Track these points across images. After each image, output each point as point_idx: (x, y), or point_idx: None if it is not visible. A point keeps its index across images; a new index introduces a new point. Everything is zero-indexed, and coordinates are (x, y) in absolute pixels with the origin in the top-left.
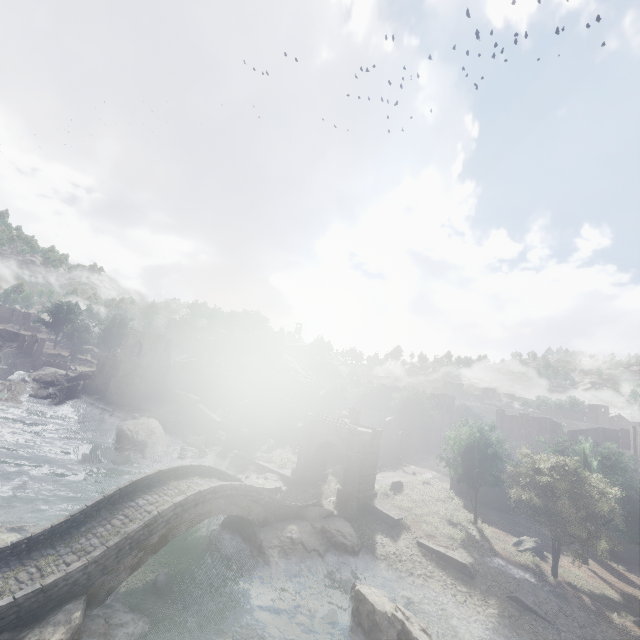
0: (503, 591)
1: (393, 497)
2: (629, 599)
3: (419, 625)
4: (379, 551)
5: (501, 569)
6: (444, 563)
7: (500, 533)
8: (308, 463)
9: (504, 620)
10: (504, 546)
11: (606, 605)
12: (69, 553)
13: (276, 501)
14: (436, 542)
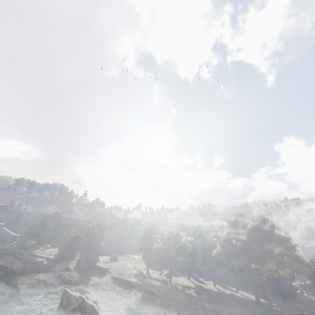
0: (145, 289)
1: (109, 263)
2: (197, 286)
3: (93, 300)
4: (90, 283)
5: (148, 282)
6: (122, 283)
7: (156, 272)
8: (64, 249)
9: (140, 299)
10: (154, 275)
11: (186, 288)
12: None
13: (33, 260)
14: (122, 276)
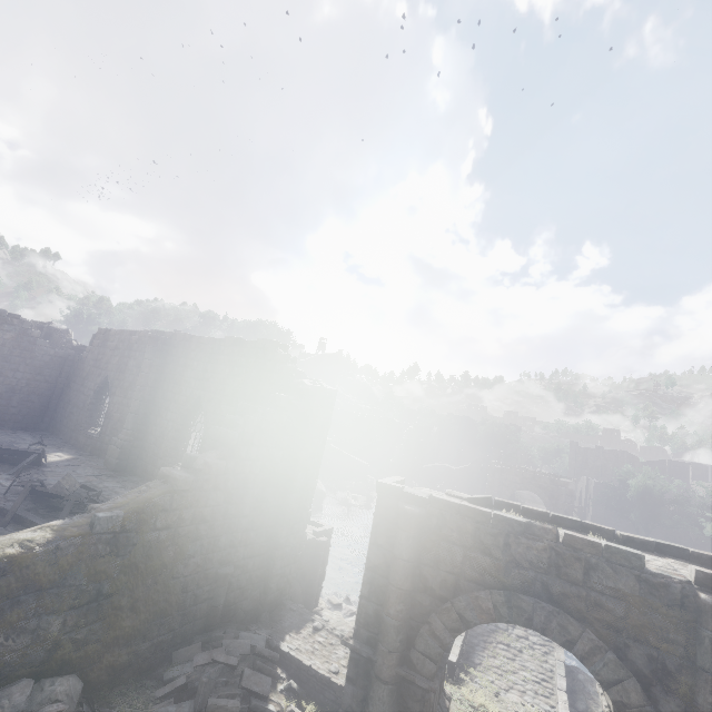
0: None
1: None
2: None
3: None
4: None
5: None
6: None
7: None
8: None
9: None
10: None
11: None
12: (510, 627)
13: None
14: None
